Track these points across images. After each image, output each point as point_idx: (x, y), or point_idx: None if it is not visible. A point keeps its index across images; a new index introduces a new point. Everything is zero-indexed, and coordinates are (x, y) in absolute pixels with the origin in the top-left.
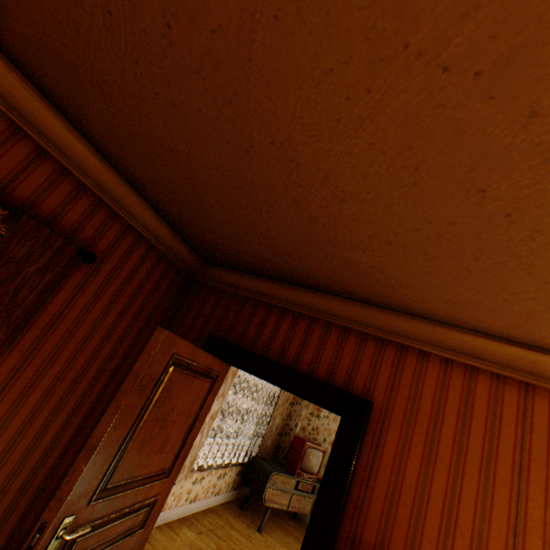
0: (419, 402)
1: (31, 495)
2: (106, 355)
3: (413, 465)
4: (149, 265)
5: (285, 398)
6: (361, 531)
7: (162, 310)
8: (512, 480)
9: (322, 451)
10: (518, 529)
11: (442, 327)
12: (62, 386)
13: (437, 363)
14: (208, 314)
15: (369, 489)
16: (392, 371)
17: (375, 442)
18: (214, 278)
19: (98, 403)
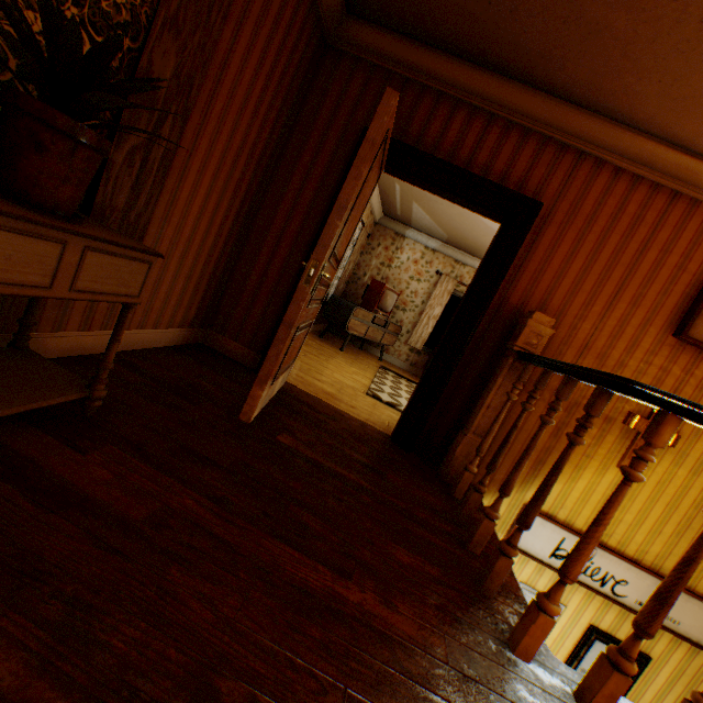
0: (580, 208)
1: (207, 280)
2: (253, 140)
3: (560, 255)
4: (294, 3)
5: (361, 245)
6: (508, 298)
7: (296, 89)
8: (630, 263)
9: (397, 295)
10: (620, 291)
11: (631, 134)
12: (224, 170)
13: (609, 173)
14: (354, 103)
15: (519, 272)
16: (564, 180)
17: (532, 239)
18: (359, 44)
19: (245, 201)
